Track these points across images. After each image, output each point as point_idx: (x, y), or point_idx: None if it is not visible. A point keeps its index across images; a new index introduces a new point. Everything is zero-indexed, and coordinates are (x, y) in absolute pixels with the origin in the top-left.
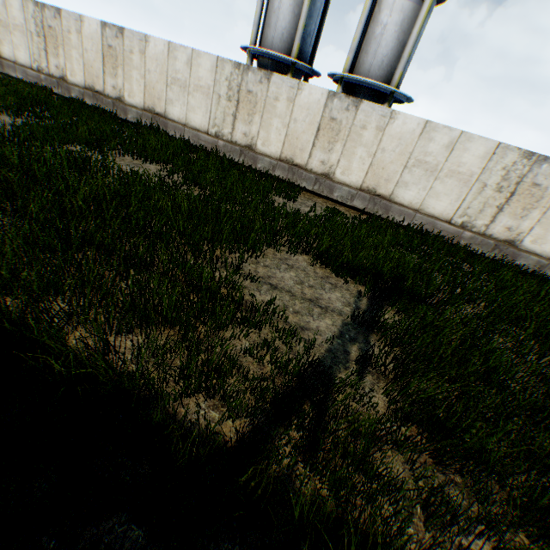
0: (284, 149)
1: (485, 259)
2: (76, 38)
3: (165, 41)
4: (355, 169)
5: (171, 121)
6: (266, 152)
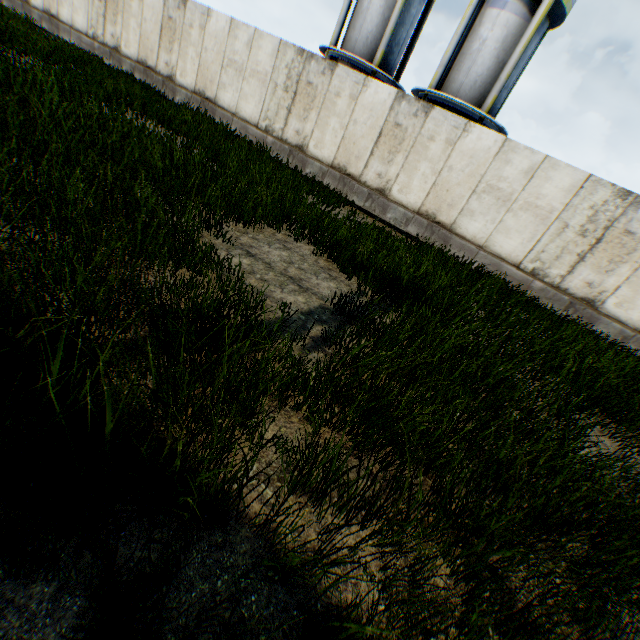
0: (339, 154)
1: (552, 314)
2: (138, 6)
3: (228, 18)
4: (415, 188)
5: (220, 109)
6: (318, 156)
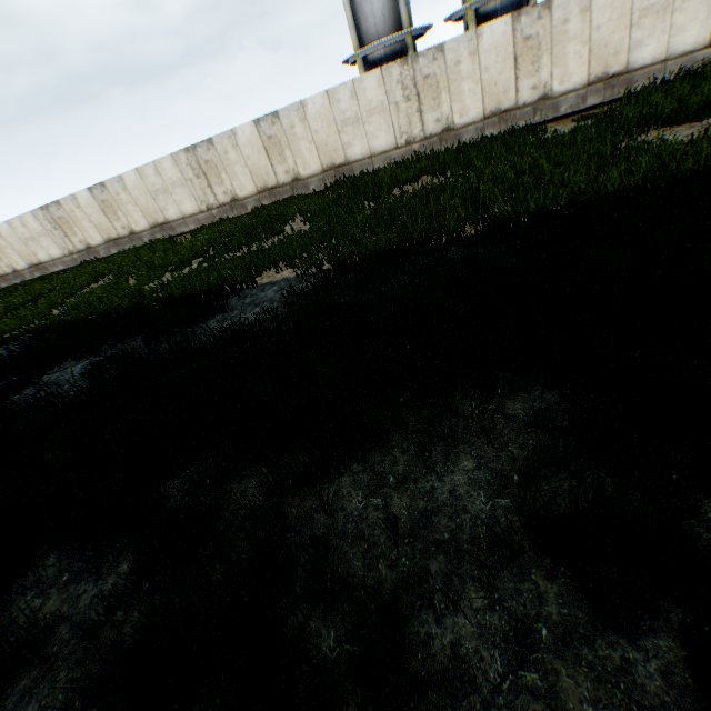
0: (486, 105)
1: None
2: (234, 153)
3: (322, 93)
4: (573, 70)
5: (355, 163)
6: (467, 122)
